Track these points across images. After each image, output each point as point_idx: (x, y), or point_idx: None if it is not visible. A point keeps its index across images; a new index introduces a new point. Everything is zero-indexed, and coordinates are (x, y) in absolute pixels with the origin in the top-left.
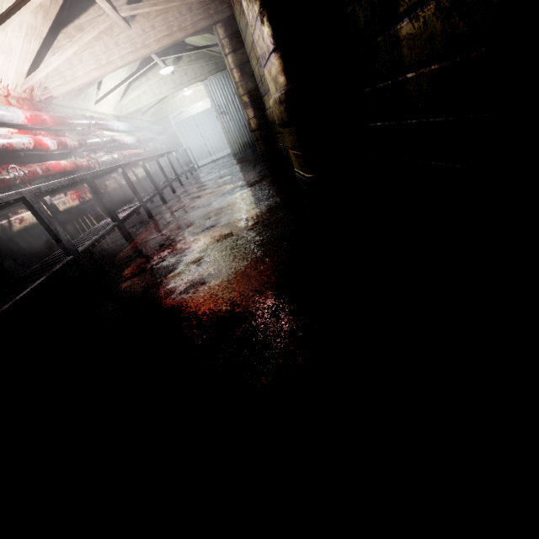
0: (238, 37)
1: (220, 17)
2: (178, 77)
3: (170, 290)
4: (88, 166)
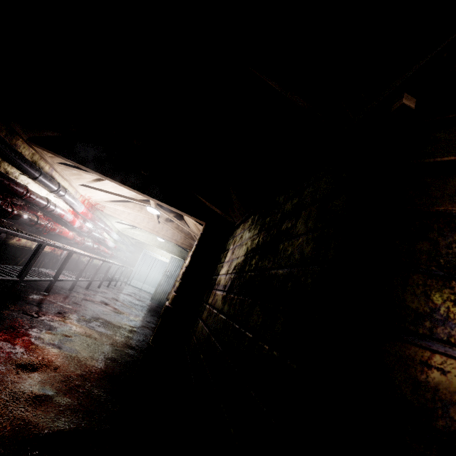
0: None
1: None
2: (164, 244)
3: (43, 337)
4: (78, 242)
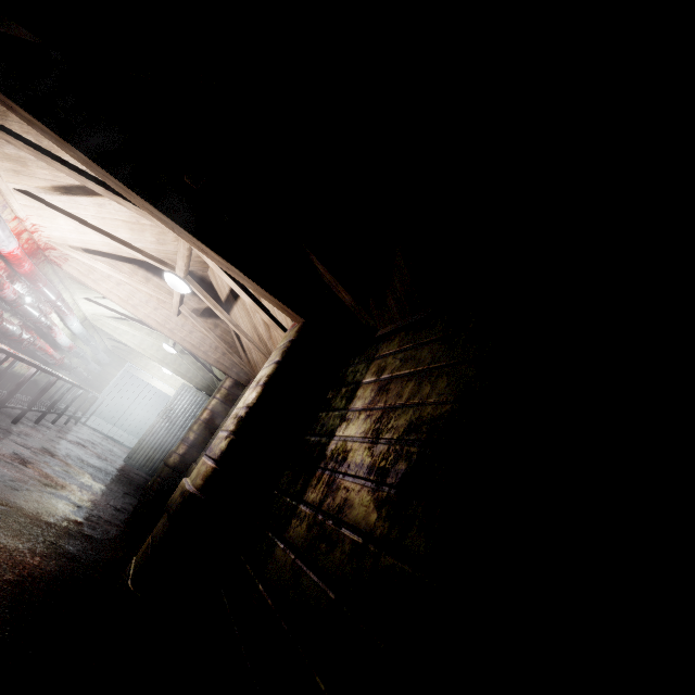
0: (235, 399)
1: (237, 377)
2: (173, 359)
3: None
4: None
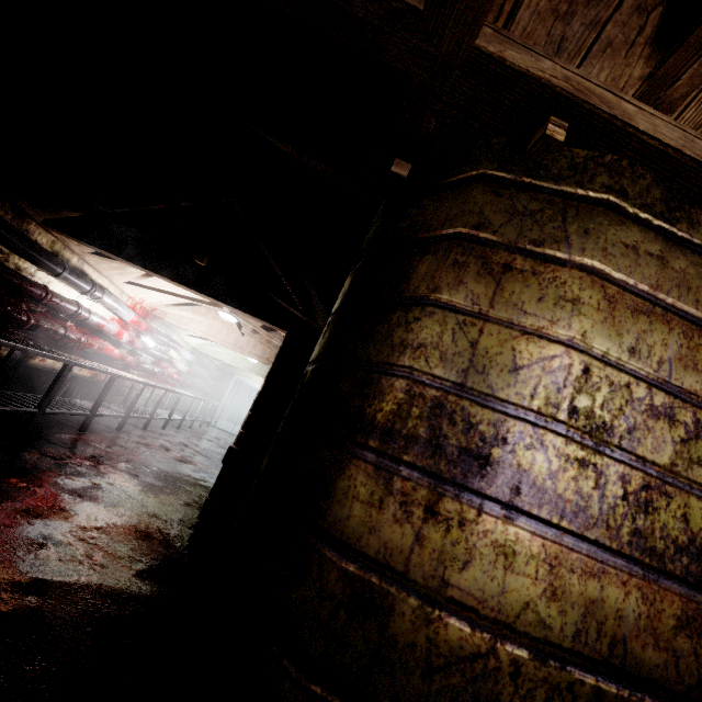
0: None
1: None
2: (259, 367)
3: (61, 483)
4: (129, 363)
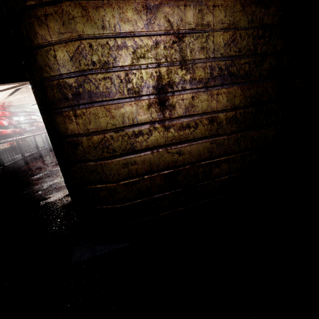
0: None
1: None
2: None
3: (32, 179)
4: (19, 132)
